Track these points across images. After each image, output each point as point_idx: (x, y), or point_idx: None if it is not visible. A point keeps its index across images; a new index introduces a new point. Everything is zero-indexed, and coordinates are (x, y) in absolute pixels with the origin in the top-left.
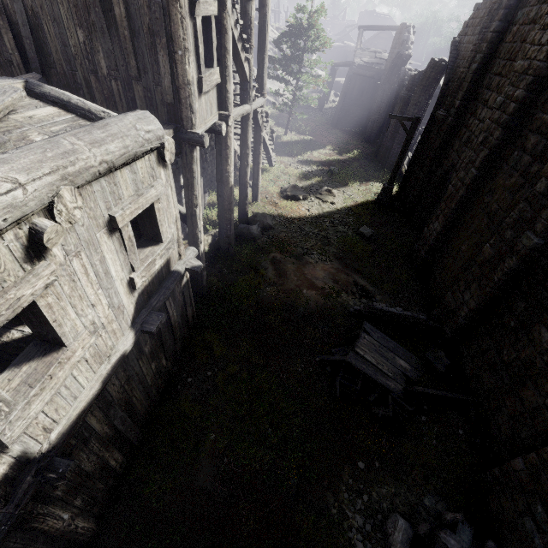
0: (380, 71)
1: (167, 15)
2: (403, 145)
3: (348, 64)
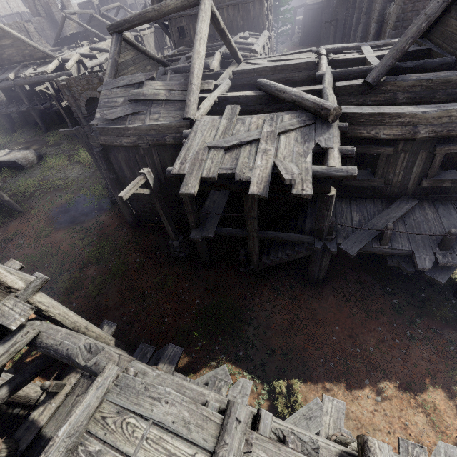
0: (322, 3)
1: (262, 11)
2: (334, 34)
3: (303, 6)
